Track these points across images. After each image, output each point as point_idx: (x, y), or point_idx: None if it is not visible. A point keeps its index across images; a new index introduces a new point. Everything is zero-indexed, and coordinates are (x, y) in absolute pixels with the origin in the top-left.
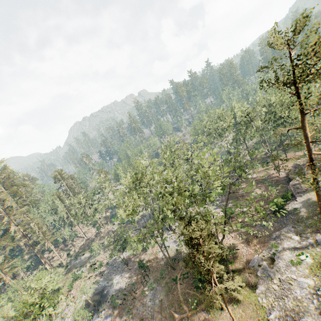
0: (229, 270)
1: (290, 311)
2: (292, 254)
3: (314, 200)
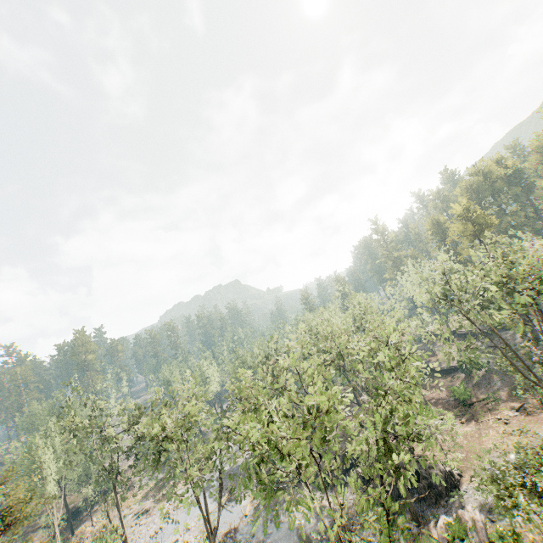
0: None
1: None
2: None
3: None
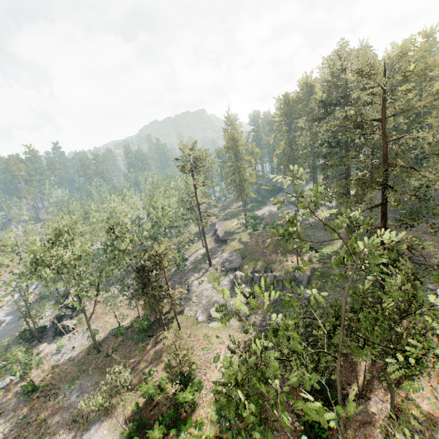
0: (162, 312)
1: (206, 304)
2: (198, 281)
3: (198, 256)
